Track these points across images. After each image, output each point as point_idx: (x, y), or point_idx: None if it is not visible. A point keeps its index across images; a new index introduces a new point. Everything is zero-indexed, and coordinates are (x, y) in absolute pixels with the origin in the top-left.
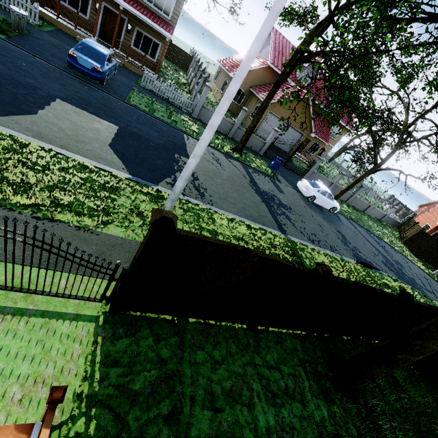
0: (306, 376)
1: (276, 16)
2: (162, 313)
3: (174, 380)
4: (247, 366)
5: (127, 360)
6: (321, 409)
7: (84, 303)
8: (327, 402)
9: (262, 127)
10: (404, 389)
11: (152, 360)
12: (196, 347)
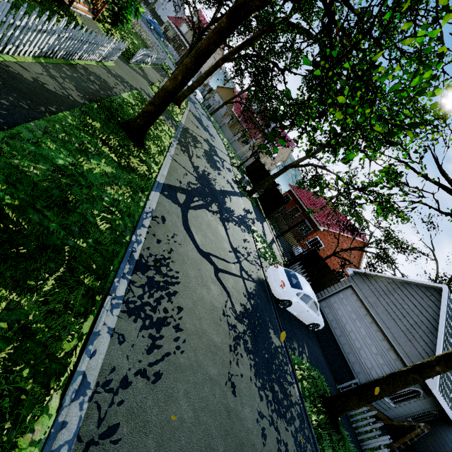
0: None
1: None
2: None
3: None
4: None
5: None
6: None
7: None
8: None
9: (211, 99)
10: None
11: None
12: None
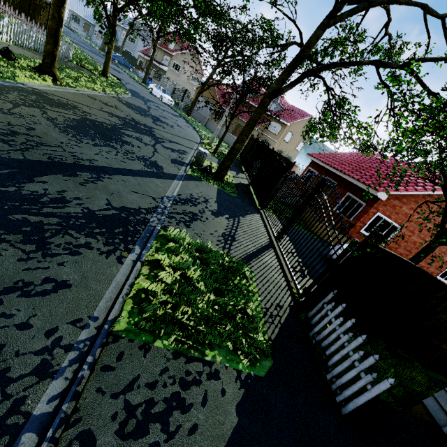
0: None
1: None
2: None
3: None
4: None
5: None
6: None
7: None
8: None
9: None
10: None
11: None
12: None
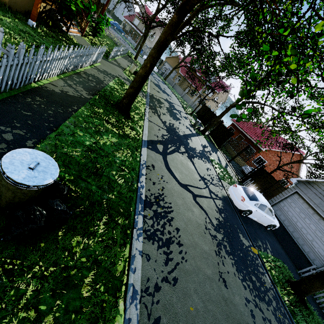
0: None
1: None
2: None
3: None
4: None
5: None
6: None
7: None
8: None
9: (163, 68)
10: None
11: None
12: None
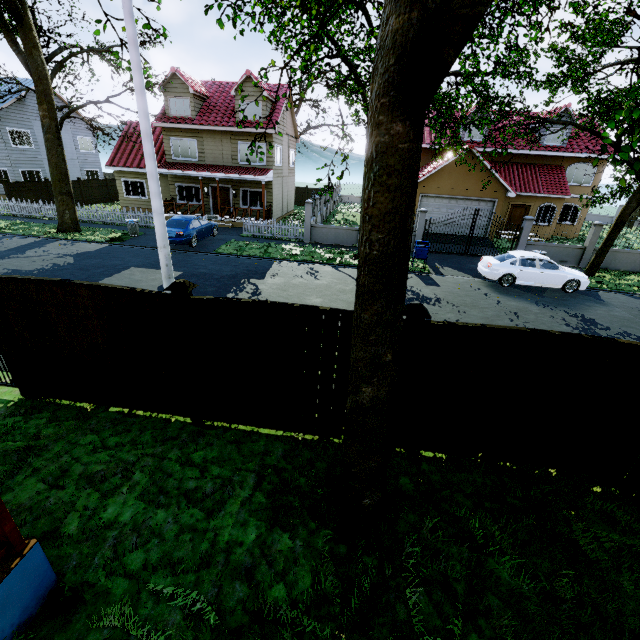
0: (256, 486)
1: (140, 91)
2: (74, 398)
3: (33, 453)
4: (148, 457)
5: (4, 431)
6: (245, 530)
7: (10, 392)
8: (270, 524)
9: None
10: (596, 567)
11: (29, 435)
12: (92, 431)
